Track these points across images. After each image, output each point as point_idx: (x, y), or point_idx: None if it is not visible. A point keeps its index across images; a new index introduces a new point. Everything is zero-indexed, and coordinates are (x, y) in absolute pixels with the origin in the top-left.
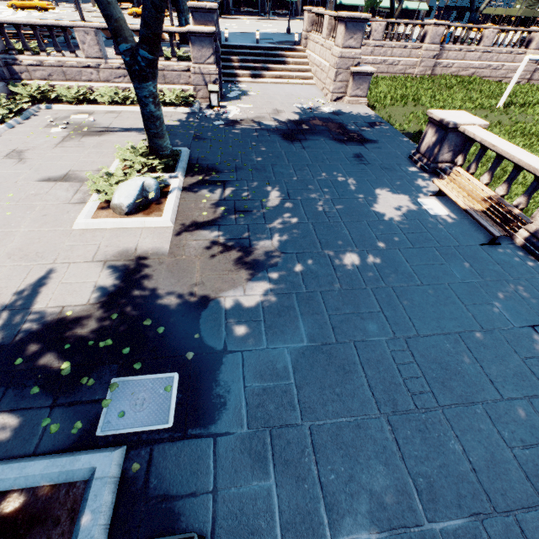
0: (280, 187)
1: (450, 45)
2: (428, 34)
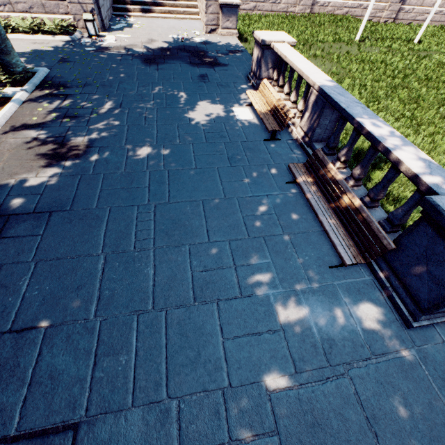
0: (117, 99)
1: None
2: None
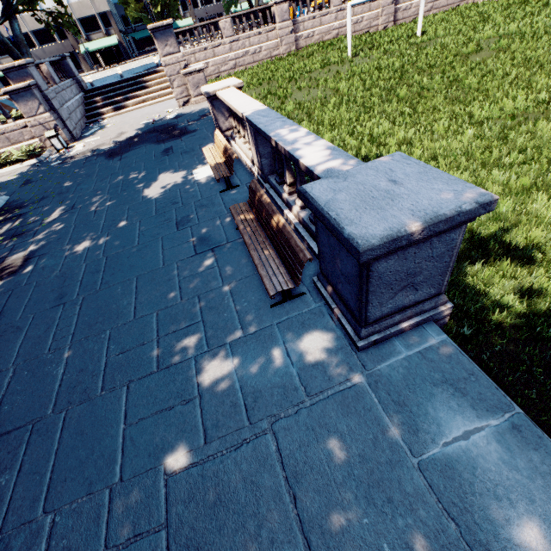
0: (71, 202)
1: (302, 17)
2: (275, 14)
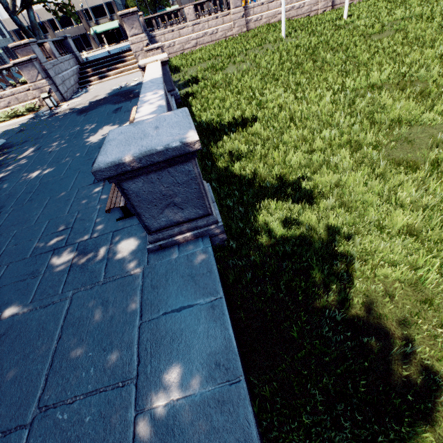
0: (40, 145)
1: (252, 4)
2: (230, 1)
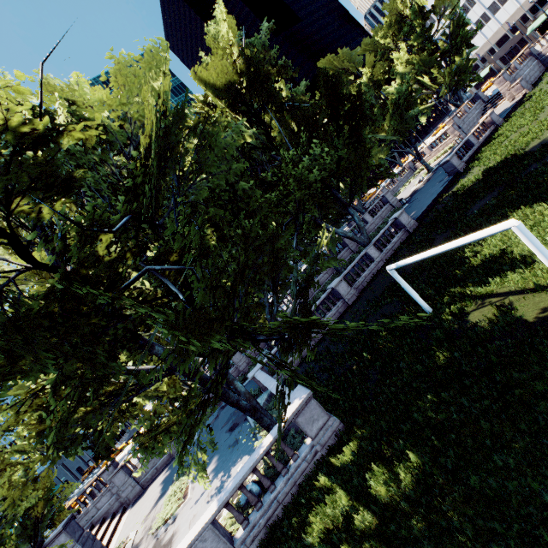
0: None
1: None
2: None
